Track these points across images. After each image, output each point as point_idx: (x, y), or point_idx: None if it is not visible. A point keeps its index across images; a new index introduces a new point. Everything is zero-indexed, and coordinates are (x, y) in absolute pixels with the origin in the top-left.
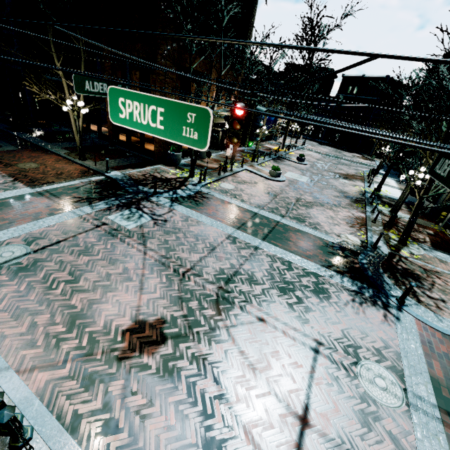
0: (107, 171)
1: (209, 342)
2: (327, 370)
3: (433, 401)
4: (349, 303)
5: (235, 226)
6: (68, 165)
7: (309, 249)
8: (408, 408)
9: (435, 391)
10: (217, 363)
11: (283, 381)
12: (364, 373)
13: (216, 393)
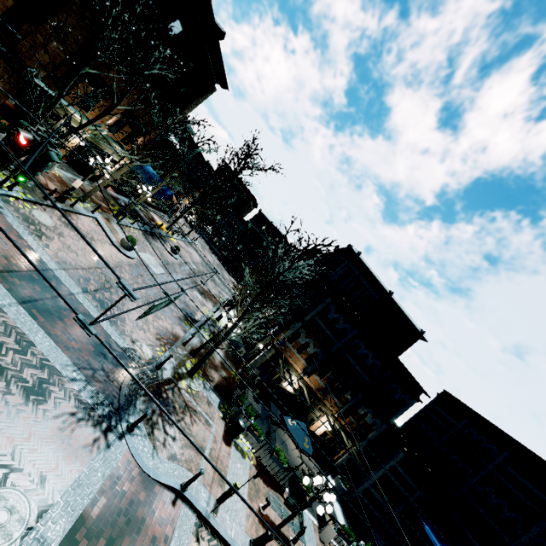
0: None
1: None
2: None
3: (55, 544)
4: (64, 415)
5: None
6: None
7: (78, 340)
8: None
9: (69, 533)
10: None
11: None
12: None
13: None
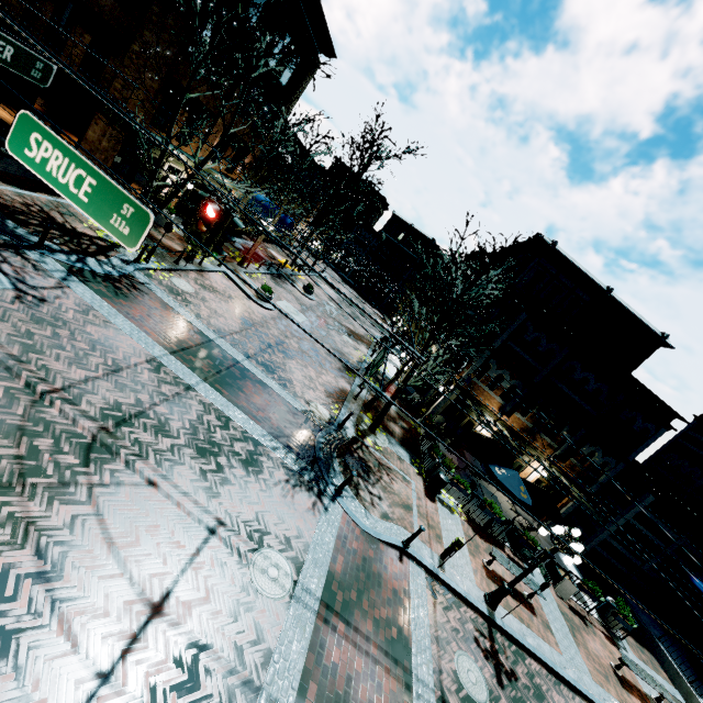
0: None
1: (50, 500)
2: (216, 555)
3: (319, 594)
4: (281, 483)
5: (169, 348)
6: None
7: (262, 409)
8: (290, 600)
9: (326, 585)
10: (52, 531)
11: (149, 562)
12: (260, 561)
13: (33, 570)
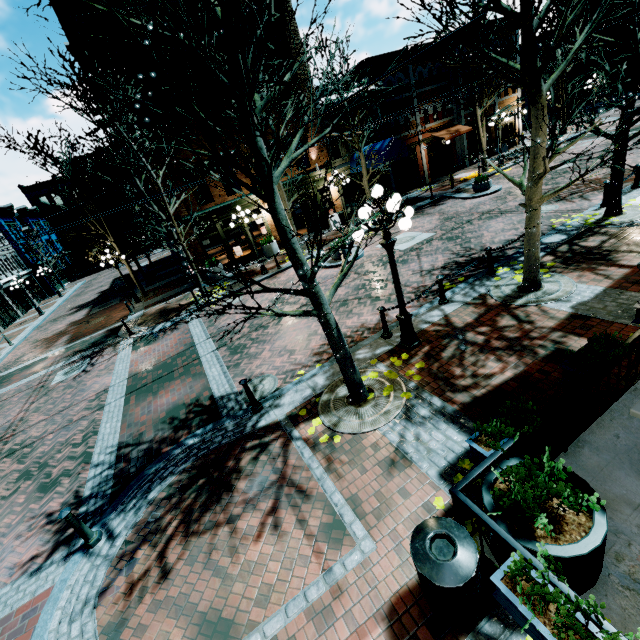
0: (131, 314)
1: None
2: None
3: None
4: (40, 516)
5: (132, 373)
6: (123, 312)
7: (152, 411)
8: None
9: None
10: None
11: None
12: None
13: None
